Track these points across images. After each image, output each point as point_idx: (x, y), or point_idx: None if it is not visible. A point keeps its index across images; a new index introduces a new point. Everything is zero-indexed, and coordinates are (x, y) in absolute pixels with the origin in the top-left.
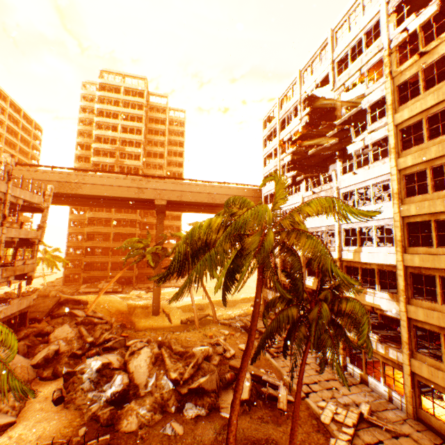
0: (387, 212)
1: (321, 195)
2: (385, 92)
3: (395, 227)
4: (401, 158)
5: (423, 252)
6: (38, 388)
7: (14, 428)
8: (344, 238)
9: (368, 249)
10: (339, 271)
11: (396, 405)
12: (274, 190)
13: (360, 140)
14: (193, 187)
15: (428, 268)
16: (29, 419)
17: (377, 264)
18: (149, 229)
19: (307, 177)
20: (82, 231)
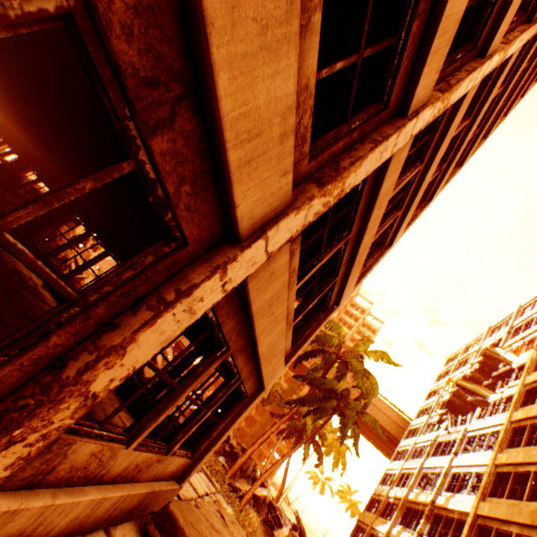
0: (487, 457)
1: (452, 435)
2: (527, 357)
3: (485, 471)
4: (515, 411)
5: (494, 501)
6: None
7: None
8: (448, 482)
9: (459, 495)
10: (361, 382)
11: None
12: (420, 423)
13: (500, 392)
14: None
15: (491, 519)
16: None
17: (459, 512)
18: None
19: (454, 420)
20: None
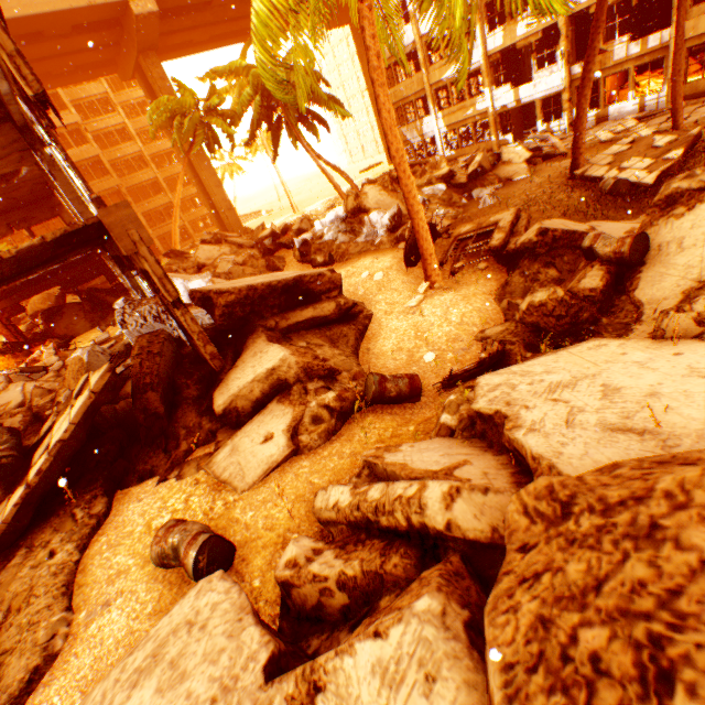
0: None
1: None
2: None
3: None
4: None
5: None
6: None
7: None
8: None
9: None
10: None
11: (650, 109)
12: None
13: None
14: None
15: None
16: None
17: None
18: (109, 146)
19: None
20: None
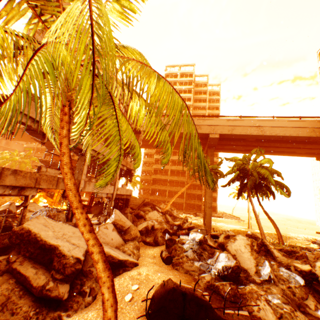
0: None
1: None
2: None
3: None
4: None
5: None
6: (144, 248)
7: (138, 268)
8: None
9: None
10: None
11: None
12: None
13: None
14: (242, 122)
15: None
16: (148, 266)
17: None
18: None
19: None
20: (149, 169)
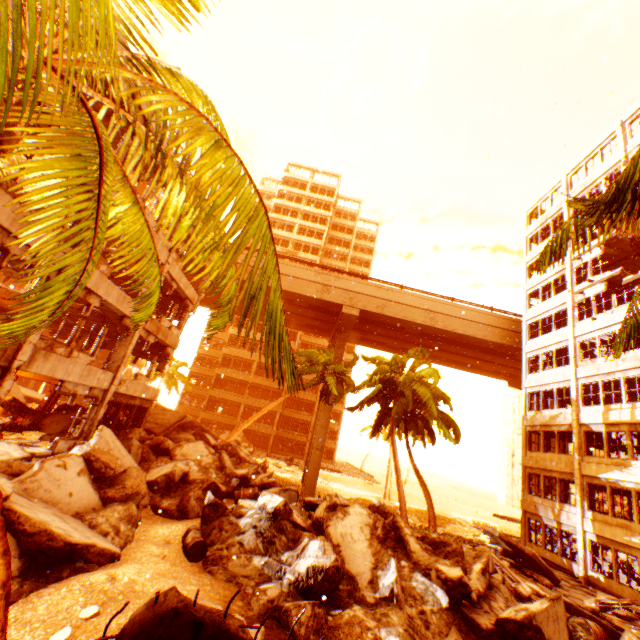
0: None
1: None
2: None
3: None
4: None
5: None
6: (151, 523)
7: (117, 566)
8: None
9: None
10: None
11: None
12: (555, 309)
13: None
14: (403, 296)
15: None
16: (143, 563)
17: None
18: None
19: None
20: (215, 355)
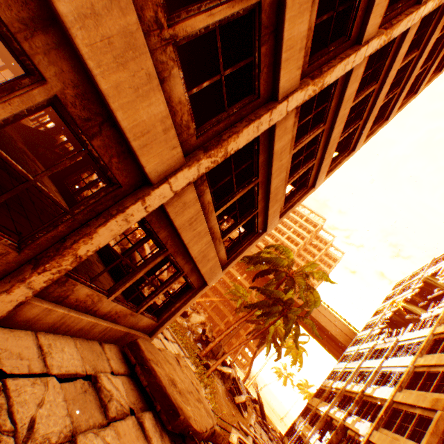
0: (409, 360)
1: (386, 344)
2: None
3: (405, 370)
4: (438, 326)
5: (408, 392)
6: None
7: None
8: (377, 378)
9: (383, 387)
10: (302, 294)
11: None
12: (364, 335)
13: (430, 311)
14: None
15: (403, 404)
16: None
17: (380, 399)
18: None
19: (392, 333)
20: None
